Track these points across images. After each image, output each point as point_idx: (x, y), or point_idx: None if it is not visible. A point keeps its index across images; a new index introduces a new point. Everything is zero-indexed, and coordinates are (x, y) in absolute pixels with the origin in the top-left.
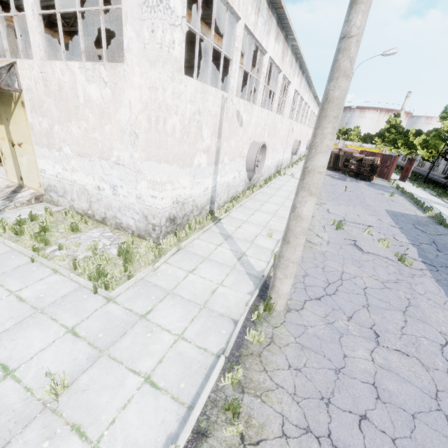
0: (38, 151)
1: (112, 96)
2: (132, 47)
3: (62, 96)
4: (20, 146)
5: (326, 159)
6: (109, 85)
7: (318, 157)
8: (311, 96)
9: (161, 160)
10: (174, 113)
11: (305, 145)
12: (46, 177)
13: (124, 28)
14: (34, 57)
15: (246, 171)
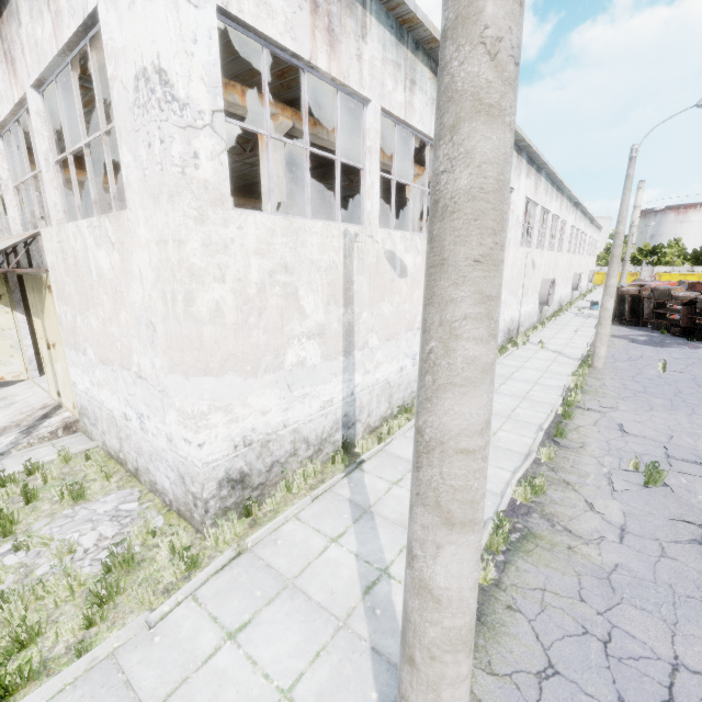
0: (68, 355)
1: (121, 264)
2: (132, 180)
3: (78, 273)
4: (54, 348)
5: (481, 404)
6: (117, 247)
7: (445, 399)
8: (567, 204)
9: (188, 372)
10: (215, 279)
11: (569, 283)
12: (78, 394)
13: (121, 152)
14: (52, 222)
15: None
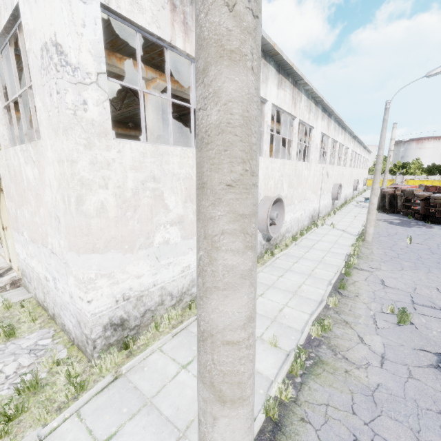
0: (14, 235)
1: (39, 175)
2: (42, 119)
3: (17, 181)
4: (6, 230)
5: (242, 303)
6: (36, 164)
7: (211, 300)
8: (348, 137)
9: (79, 251)
10: (100, 186)
11: (351, 186)
12: (20, 261)
13: (35, 100)
14: (2, 147)
15: (258, 231)
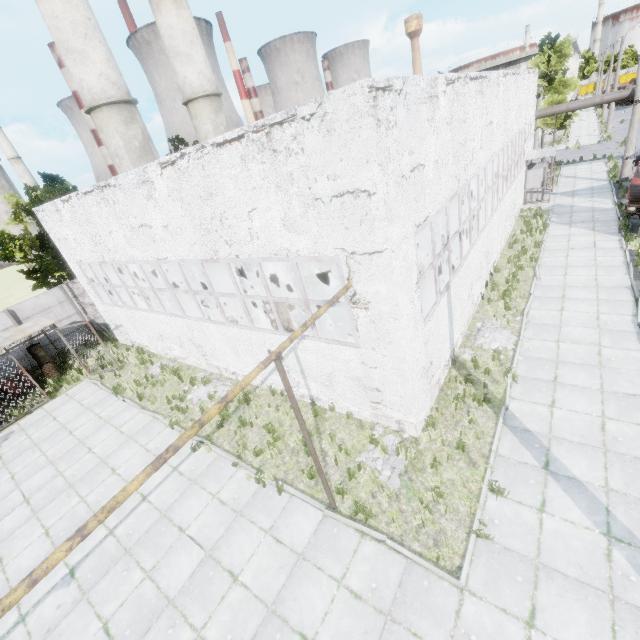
0: None
1: None
2: None
3: None
4: None
5: None
6: None
7: None
8: (576, 56)
9: None
10: None
11: None
12: None
13: None
14: None
15: None
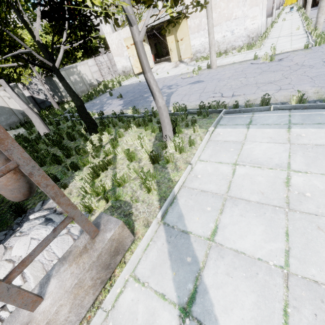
0: (191, 37)
1: None
2: None
3: None
4: (182, 40)
5: None
6: None
7: None
8: None
9: (257, 5)
10: None
11: None
12: (195, 48)
13: None
14: None
15: (265, 17)
